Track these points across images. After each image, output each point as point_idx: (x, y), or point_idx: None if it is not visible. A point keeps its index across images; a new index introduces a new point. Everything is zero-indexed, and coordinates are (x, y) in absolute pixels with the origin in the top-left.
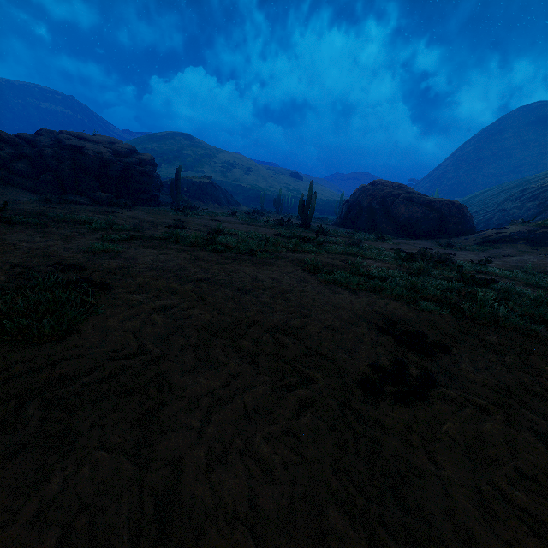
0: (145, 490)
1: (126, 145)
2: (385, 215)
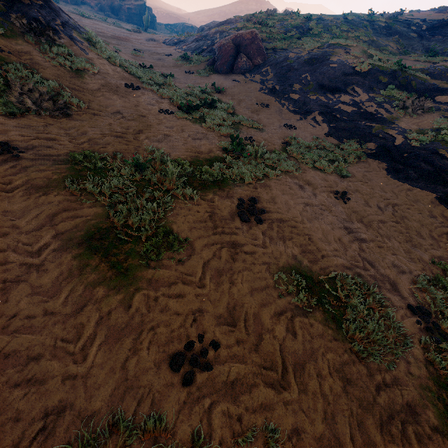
0: None
1: None
2: None
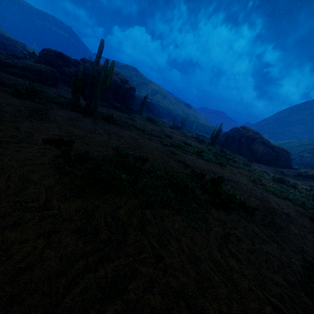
0: None
1: (123, 76)
2: (247, 147)
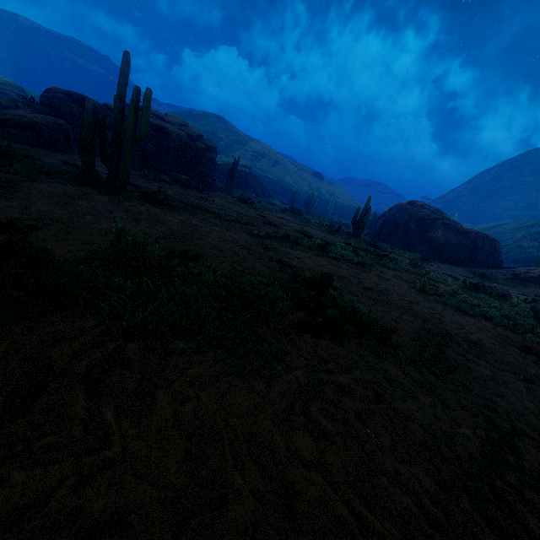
0: (534, 417)
1: (193, 129)
2: (421, 236)
